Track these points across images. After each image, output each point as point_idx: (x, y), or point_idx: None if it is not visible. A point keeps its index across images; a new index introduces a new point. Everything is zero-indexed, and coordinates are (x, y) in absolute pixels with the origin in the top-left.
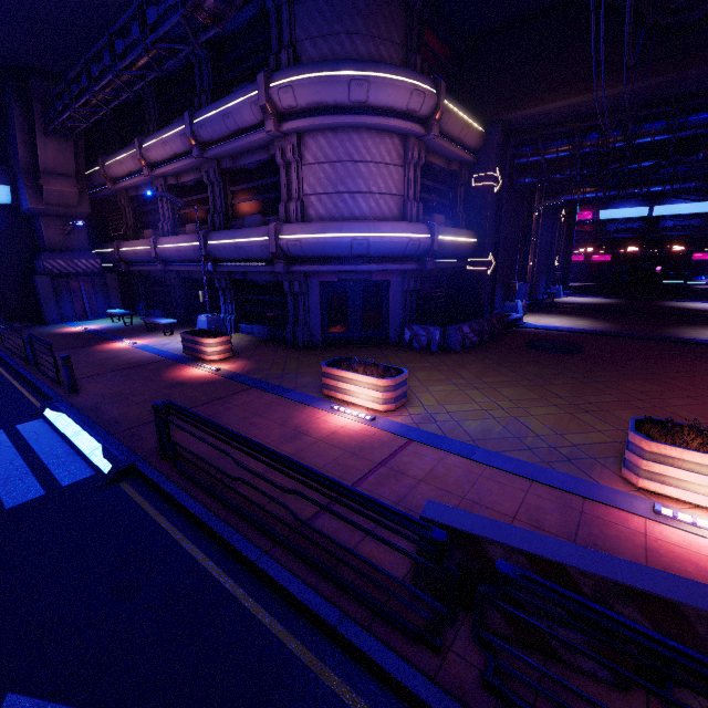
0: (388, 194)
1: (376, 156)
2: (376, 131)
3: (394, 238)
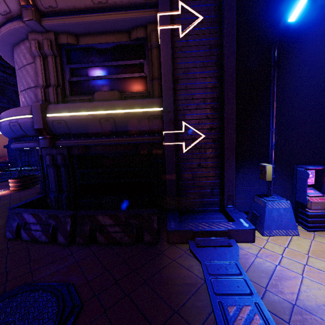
0: (30, 88)
1: (20, 63)
2: (17, 45)
3: (2, 122)
